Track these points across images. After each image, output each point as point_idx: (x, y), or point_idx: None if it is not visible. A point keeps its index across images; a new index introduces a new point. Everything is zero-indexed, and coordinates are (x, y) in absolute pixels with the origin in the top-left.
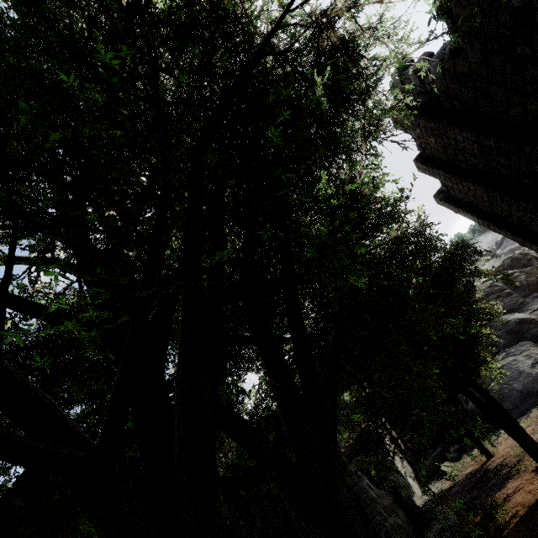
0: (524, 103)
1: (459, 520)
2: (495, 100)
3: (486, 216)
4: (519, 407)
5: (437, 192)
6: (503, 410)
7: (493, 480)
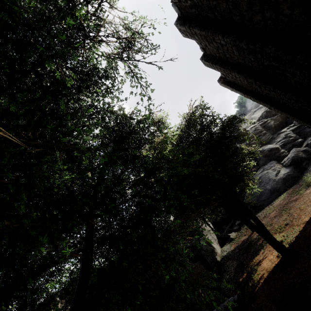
0: (263, 11)
1: (235, 276)
2: (242, 9)
3: (248, 92)
4: (269, 198)
5: (219, 78)
6: (256, 219)
7: (253, 248)
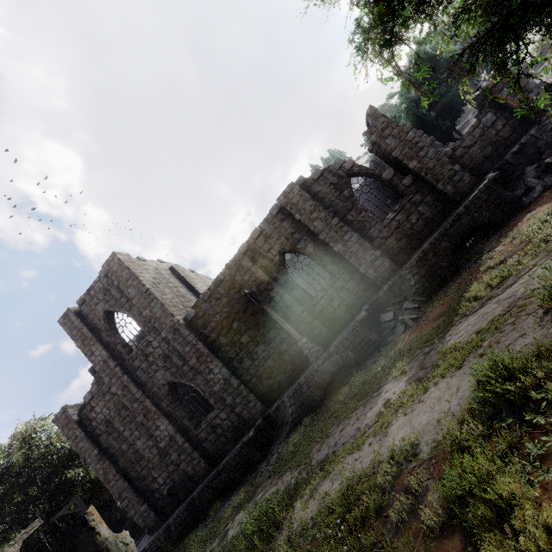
0: None
1: None
2: None
3: None
4: None
5: None
6: None
7: None
